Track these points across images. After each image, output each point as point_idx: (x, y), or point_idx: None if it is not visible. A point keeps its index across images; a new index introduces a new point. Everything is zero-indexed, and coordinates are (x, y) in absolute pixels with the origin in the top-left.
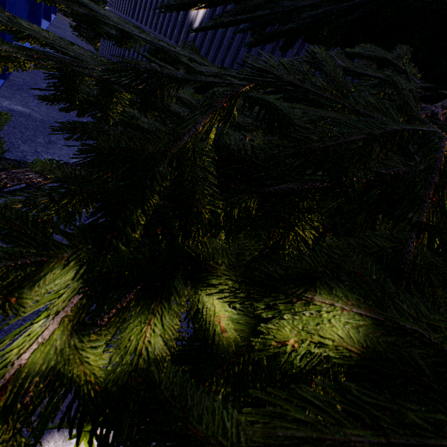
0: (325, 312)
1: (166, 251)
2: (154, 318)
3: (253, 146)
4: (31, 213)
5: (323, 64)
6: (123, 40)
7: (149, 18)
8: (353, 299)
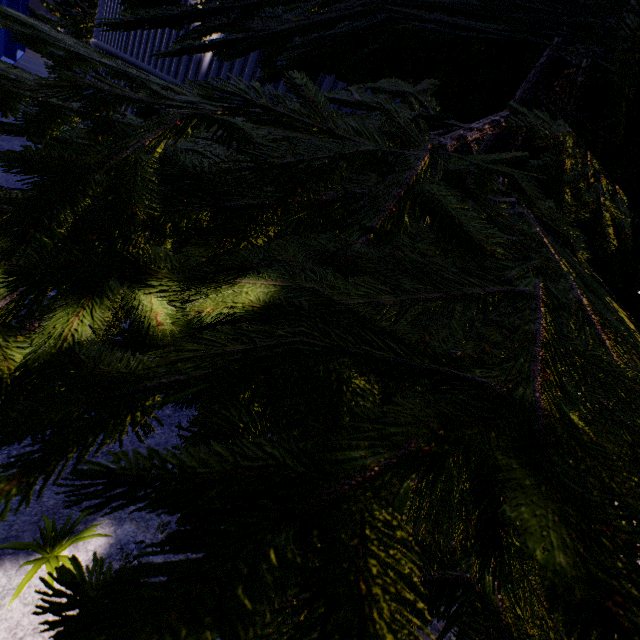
0: (247, 288)
1: (103, 255)
2: (84, 311)
3: (212, 164)
4: None
5: (303, 89)
6: (71, 61)
7: (146, 52)
8: (274, 277)
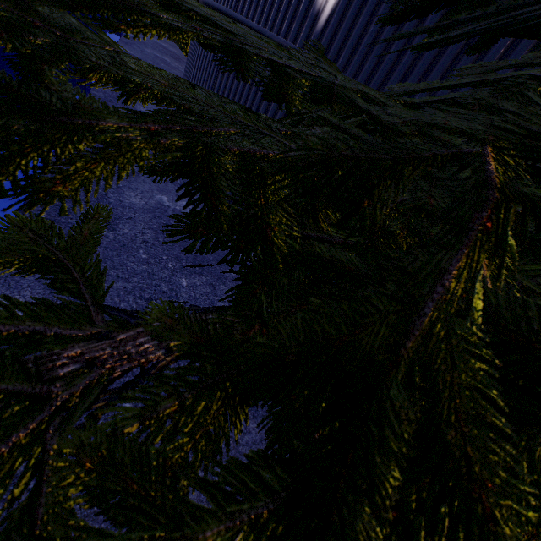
0: None
1: None
2: None
3: None
4: (153, 445)
5: None
6: (283, 86)
7: (257, 9)
8: None
